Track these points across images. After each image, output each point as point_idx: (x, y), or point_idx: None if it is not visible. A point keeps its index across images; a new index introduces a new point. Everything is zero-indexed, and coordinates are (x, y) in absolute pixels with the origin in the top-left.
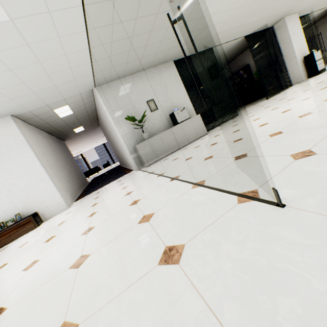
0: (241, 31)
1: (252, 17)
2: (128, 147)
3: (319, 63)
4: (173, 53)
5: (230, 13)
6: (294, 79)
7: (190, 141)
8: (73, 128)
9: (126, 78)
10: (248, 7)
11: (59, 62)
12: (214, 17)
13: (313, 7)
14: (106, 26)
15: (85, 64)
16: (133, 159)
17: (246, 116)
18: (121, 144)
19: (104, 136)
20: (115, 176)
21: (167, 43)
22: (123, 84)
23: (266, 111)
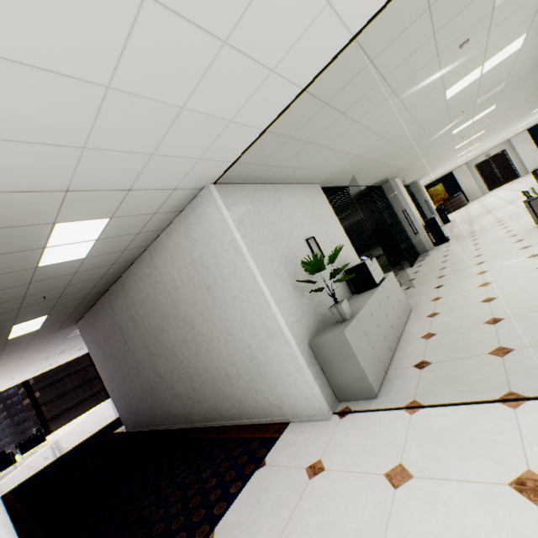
0: (375, 176)
1: (400, 157)
2: (299, 344)
3: (442, 230)
4: (334, 169)
5: (412, 134)
6: (420, 246)
7: (403, 322)
8: (19, 319)
9: (267, 187)
10: (419, 137)
11: (294, 12)
12: (409, 127)
13: (404, 179)
14: (423, 1)
15: (294, 84)
16: (314, 379)
17: (458, 277)
18: (278, 336)
19: (50, 357)
20: (188, 460)
21: (360, 139)
22: (263, 196)
23: (519, 261)
